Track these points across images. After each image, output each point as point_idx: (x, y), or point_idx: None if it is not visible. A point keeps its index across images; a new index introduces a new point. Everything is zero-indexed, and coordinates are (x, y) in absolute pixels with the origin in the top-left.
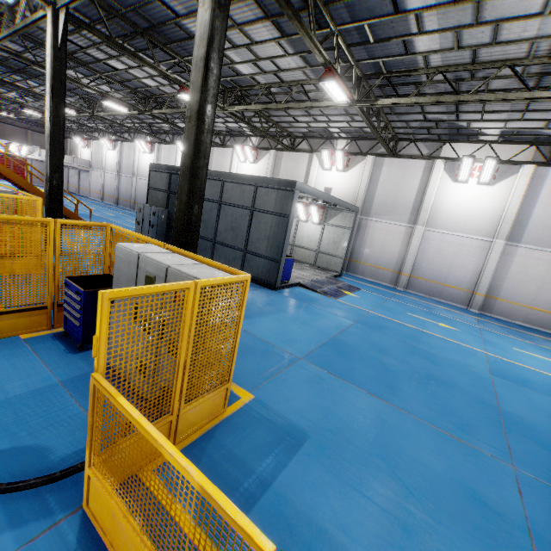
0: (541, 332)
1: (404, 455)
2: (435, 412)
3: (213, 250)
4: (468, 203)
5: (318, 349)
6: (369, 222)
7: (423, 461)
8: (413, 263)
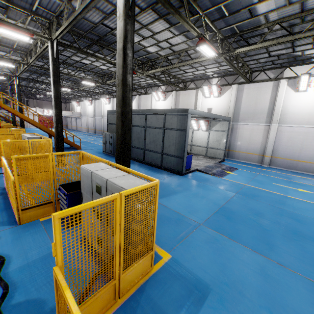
0: None
1: (287, 306)
2: (307, 266)
3: (144, 154)
4: (309, 104)
5: (213, 216)
6: (239, 125)
7: (304, 313)
8: (272, 148)
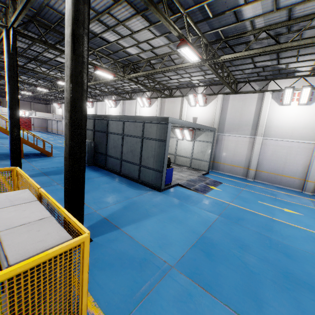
0: None
1: None
2: None
3: (120, 165)
4: (292, 118)
5: (189, 251)
6: (224, 136)
7: None
8: (257, 162)
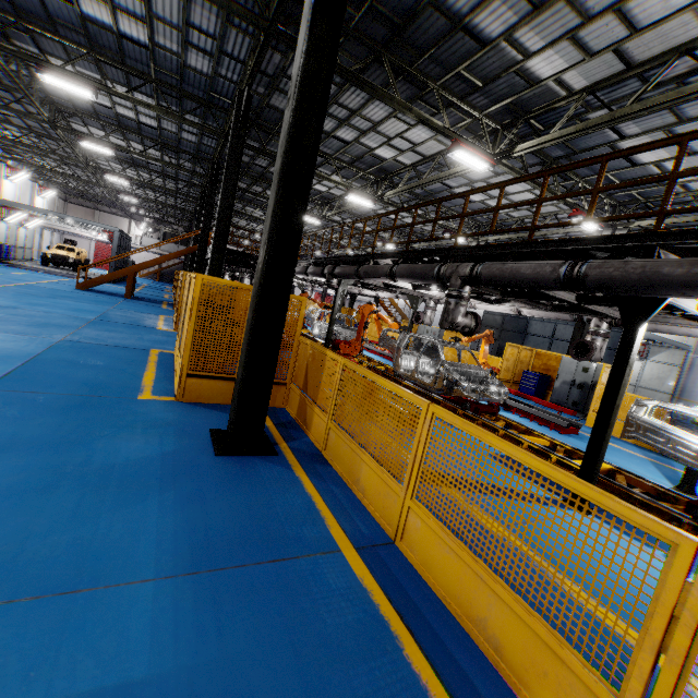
0: None
1: None
2: None
3: None
4: None
5: None
6: None
7: None
8: None
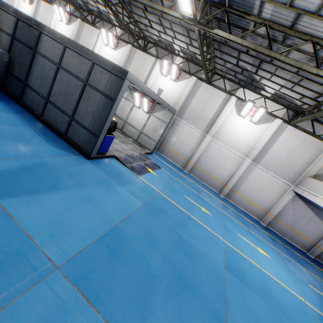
0: (251, 217)
1: None
2: None
3: (44, 107)
4: (240, 131)
5: (91, 246)
6: (180, 123)
7: None
8: (198, 158)
